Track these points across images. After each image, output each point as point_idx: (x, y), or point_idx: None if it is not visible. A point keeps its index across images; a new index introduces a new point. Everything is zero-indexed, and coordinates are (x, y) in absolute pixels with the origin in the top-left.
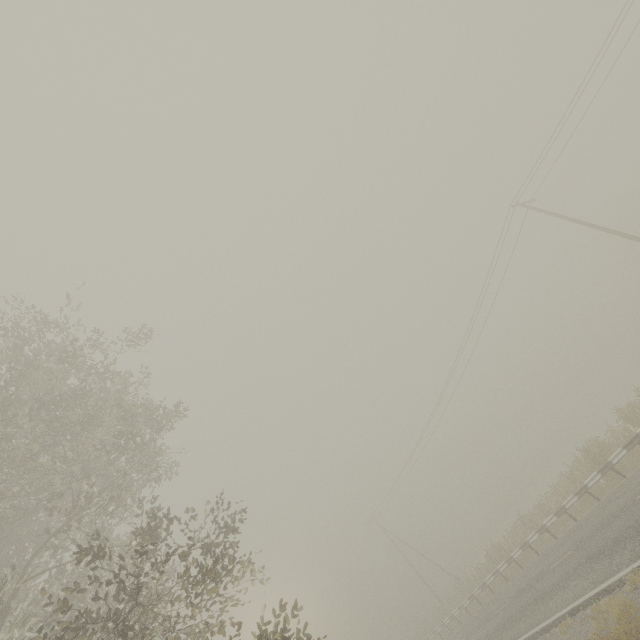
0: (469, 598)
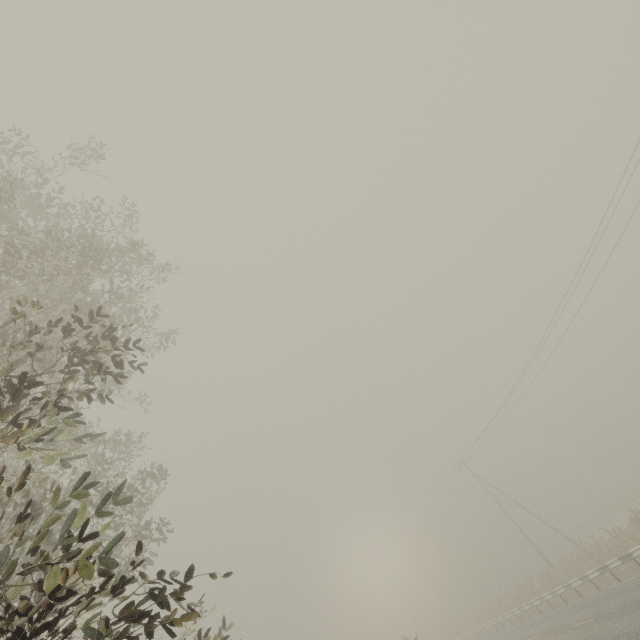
0: (599, 569)
